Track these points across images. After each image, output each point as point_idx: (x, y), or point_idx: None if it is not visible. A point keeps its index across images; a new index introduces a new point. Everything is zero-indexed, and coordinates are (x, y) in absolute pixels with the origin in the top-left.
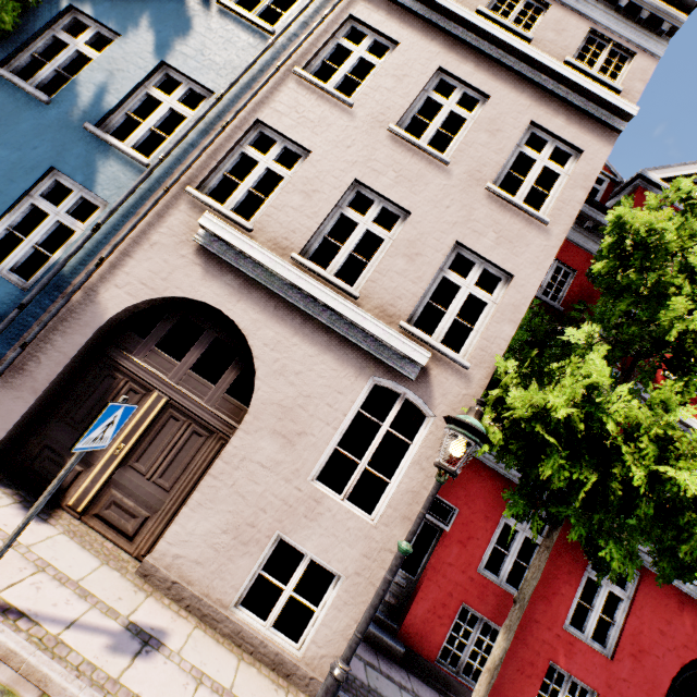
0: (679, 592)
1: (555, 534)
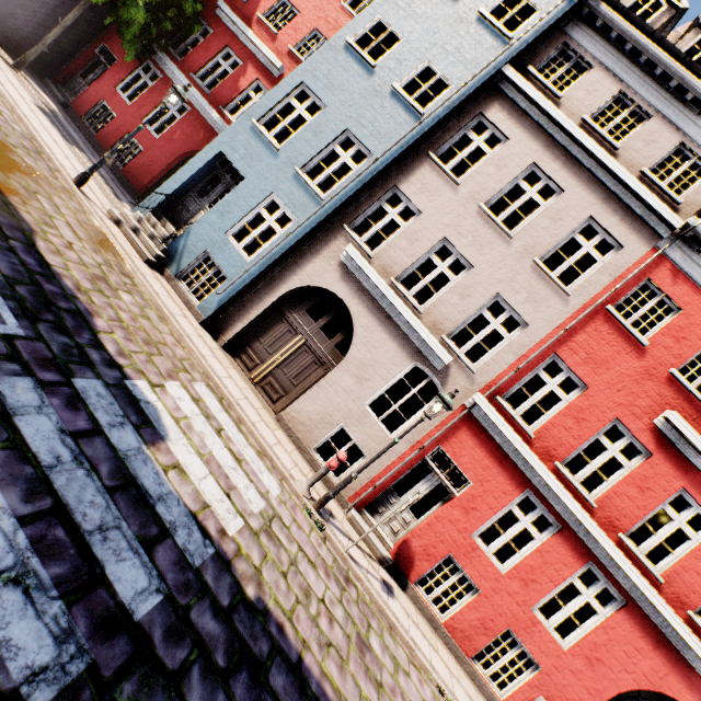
0: (205, 122)
1: (85, 1)
